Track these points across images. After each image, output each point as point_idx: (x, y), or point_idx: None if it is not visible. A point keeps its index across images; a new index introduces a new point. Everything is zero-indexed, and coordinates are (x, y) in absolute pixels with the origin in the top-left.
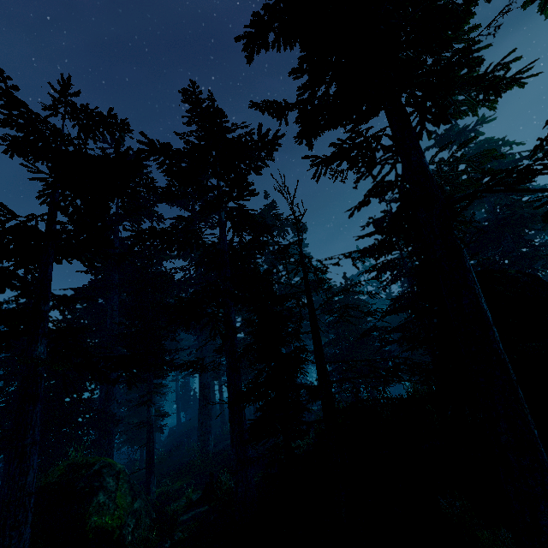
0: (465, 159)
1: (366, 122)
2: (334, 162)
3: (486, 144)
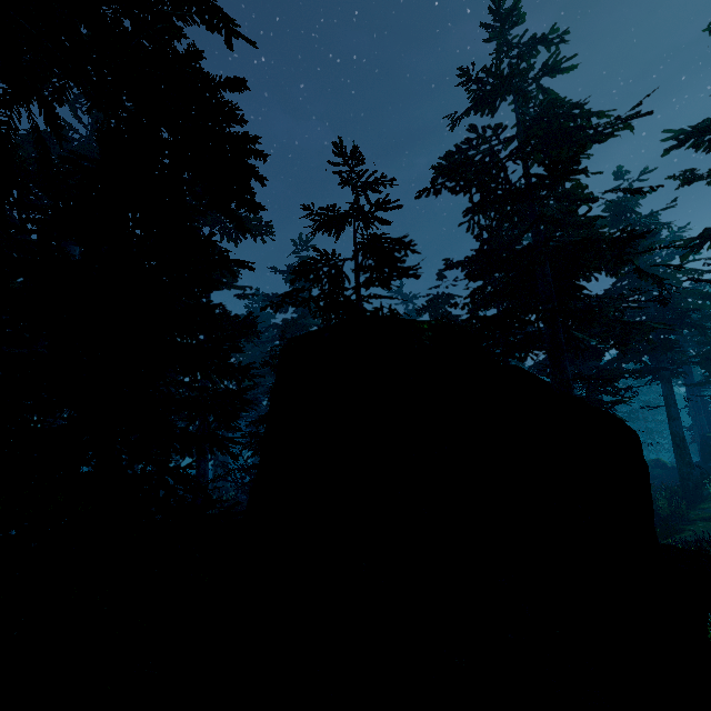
0: None
1: None
2: None
3: (551, 110)
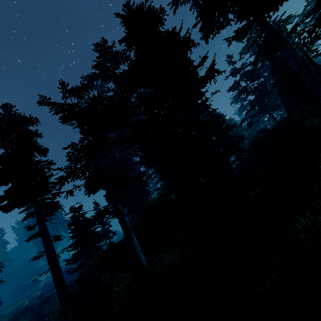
0: (282, 21)
1: (243, 19)
2: (234, 38)
3: None
